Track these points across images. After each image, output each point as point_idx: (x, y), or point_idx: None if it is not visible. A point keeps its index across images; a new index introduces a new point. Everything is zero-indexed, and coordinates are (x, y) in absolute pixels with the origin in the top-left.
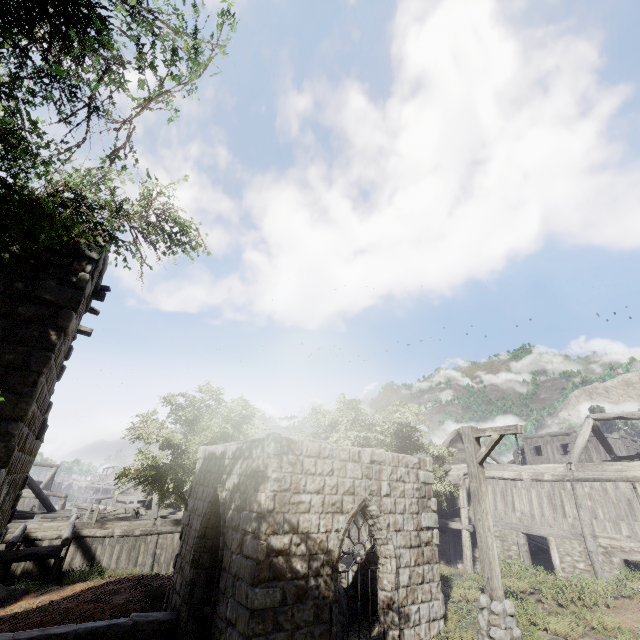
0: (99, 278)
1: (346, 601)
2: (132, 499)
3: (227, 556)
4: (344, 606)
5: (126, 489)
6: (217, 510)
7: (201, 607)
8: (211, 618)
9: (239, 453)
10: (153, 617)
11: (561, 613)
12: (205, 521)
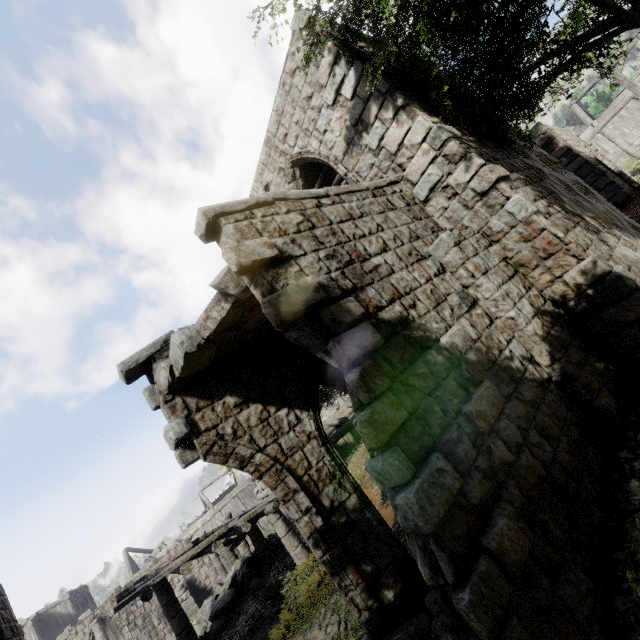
0: None
1: None
2: None
3: None
4: None
5: None
6: None
7: None
8: None
9: None
10: None
11: None
12: None
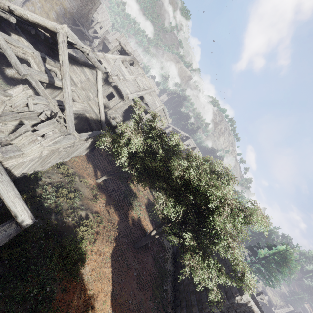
0: None
1: None
2: None
3: None
4: None
5: None
6: None
7: None
8: None
9: None
10: None
11: None
12: None
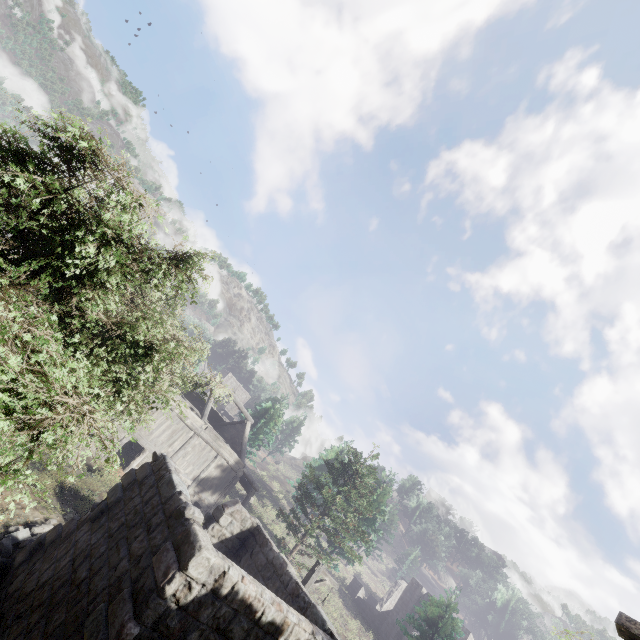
0: None
1: None
2: None
3: None
4: None
5: None
6: None
7: None
8: None
9: None
10: None
11: None
12: None
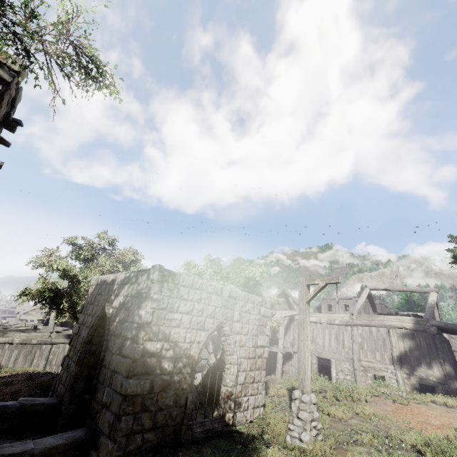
0: (11, 109)
1: (196, 394)
2: (33, 319)
3: (108, 356)
4: (194, 397)
5: (29, 311)
6: (103, 323)
7: (82, 395)
8: (89, 402)
9: (127, 280)
10: (39, 401)
11: (338, 404)
12: (92, 331)
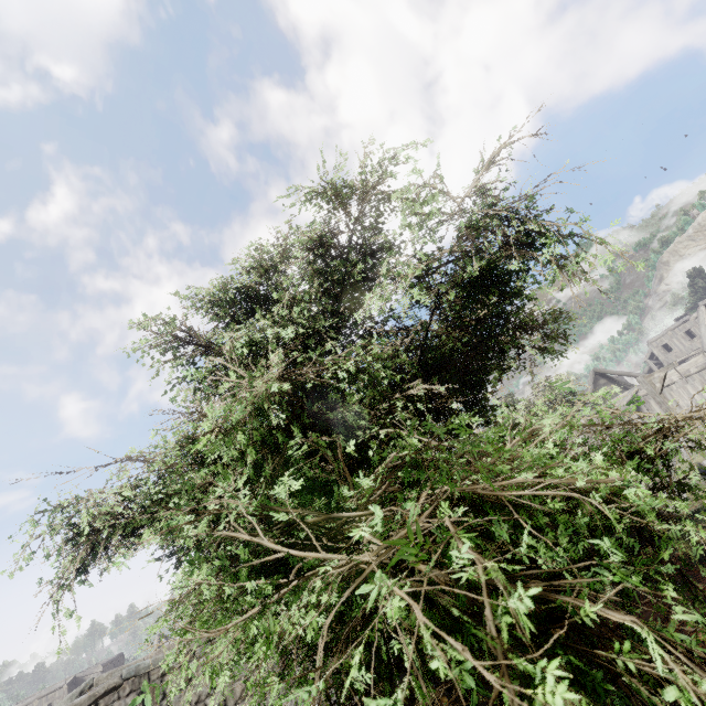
0: None
1: None
2: None
3: None
4: None
5: None
6: None
7: None
8: None
9: None
10: None
11: None
12: None
